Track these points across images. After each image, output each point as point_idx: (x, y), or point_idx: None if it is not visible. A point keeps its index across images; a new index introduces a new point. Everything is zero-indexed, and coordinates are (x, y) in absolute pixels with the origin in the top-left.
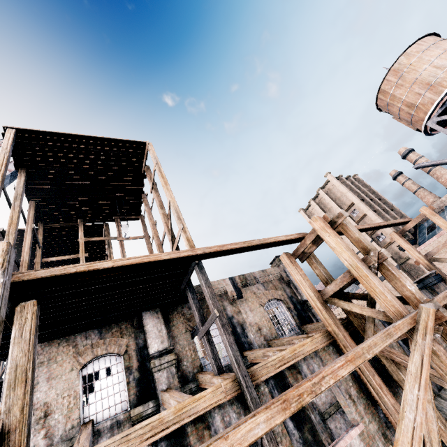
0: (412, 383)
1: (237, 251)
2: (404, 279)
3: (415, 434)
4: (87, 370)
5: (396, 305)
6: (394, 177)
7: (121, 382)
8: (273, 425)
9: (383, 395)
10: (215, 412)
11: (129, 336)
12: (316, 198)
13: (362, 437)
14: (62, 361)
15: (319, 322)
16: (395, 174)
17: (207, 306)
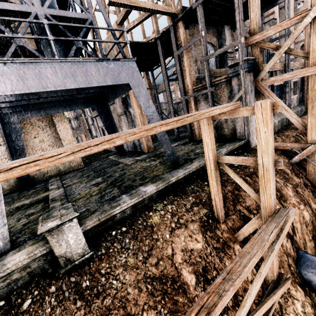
0: None
1: None
2: None
3: None
4: None
5: None
6: None
7: (213, 60)
8: None
9: None
10: (278, 72)
11: (216, 38)
12: None
13: (296, 98)
14: None
15: None
16: None
17: None
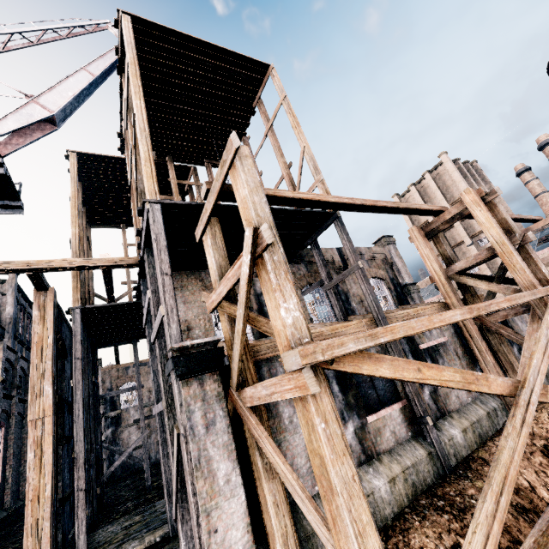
0: (547, 325)
1: (385, 210)
2: (541, 263)
3: (546, 351)
4: None
5: (533, 280)
6: (518, 173)
7: None
8: (465, 318)
9: (486, 356)
10: None
11: None
12: (418, 183)
13: None
14: (193, 290)
15: (421, 303)
16: (521, 170)
17: (315, 271)
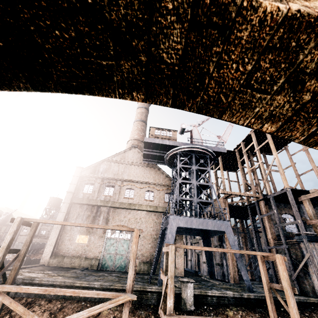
0: None
1: None
2: None
3: None
4: (282, 216)
5: None
6: None
7: (294, 225)
8: None
9: None
10: None
11: None
12: None
13: None
14: None
15: None
16: None
17: None
